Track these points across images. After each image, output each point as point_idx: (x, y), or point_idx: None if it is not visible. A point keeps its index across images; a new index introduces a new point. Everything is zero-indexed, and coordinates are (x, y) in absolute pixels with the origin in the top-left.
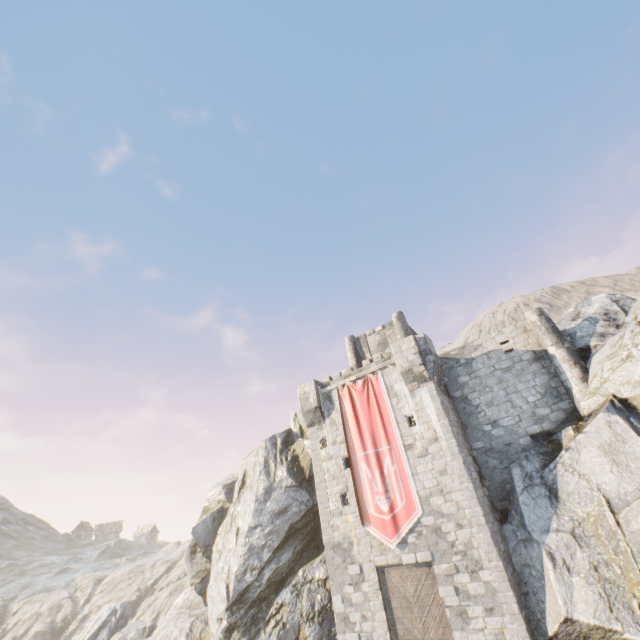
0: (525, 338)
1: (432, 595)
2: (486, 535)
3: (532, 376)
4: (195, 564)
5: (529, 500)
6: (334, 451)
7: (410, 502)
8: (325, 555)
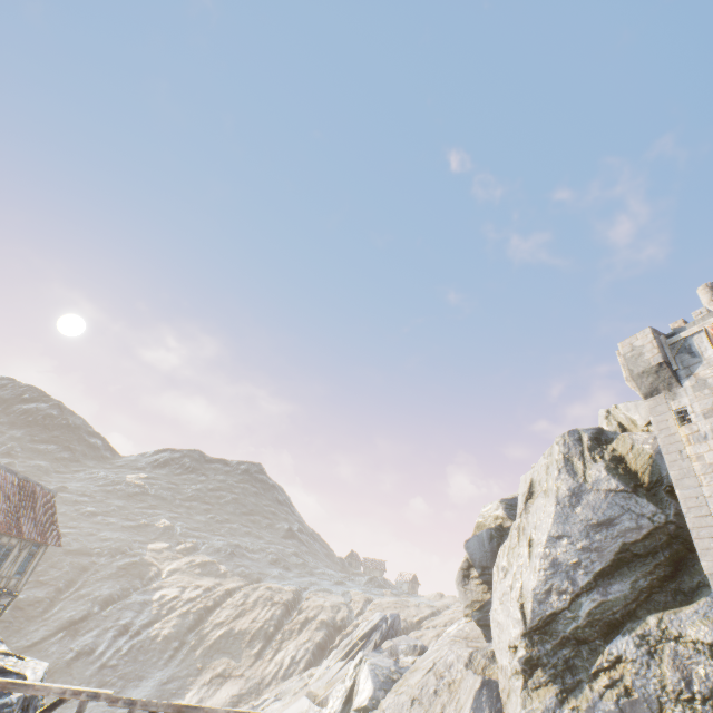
0: None
1: None
2: None
3: None
4: (468, 591)
5: None
6: (709, 427)
7: None
8: (704, 604)
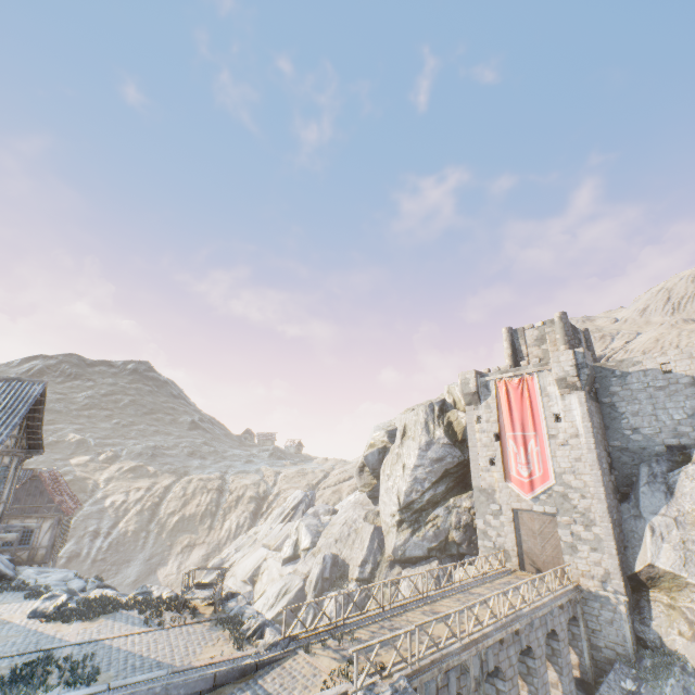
0: (687, 364)
1: (552, 533)
2: (603, 506)
3: (683, 398)
4: (363, 479)
5: (648, 491)
6: (487, 427)
7: (546, 474)
8: (471, 494)
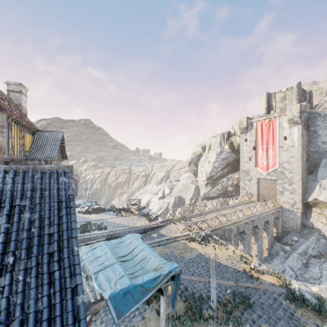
0: None
1: (273, 187)
2: (299, 176)
3: None
4: (190, 167)
5: (322, 170)
6: (249, 144)
7: (275, 164)
8: (239, 172)
